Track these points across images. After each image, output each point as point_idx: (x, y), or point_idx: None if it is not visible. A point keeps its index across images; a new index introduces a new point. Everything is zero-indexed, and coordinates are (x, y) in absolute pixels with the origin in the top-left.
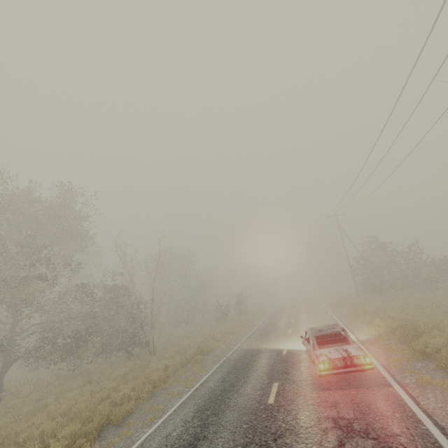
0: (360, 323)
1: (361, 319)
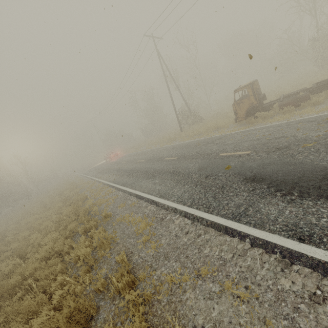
0: None
1: None
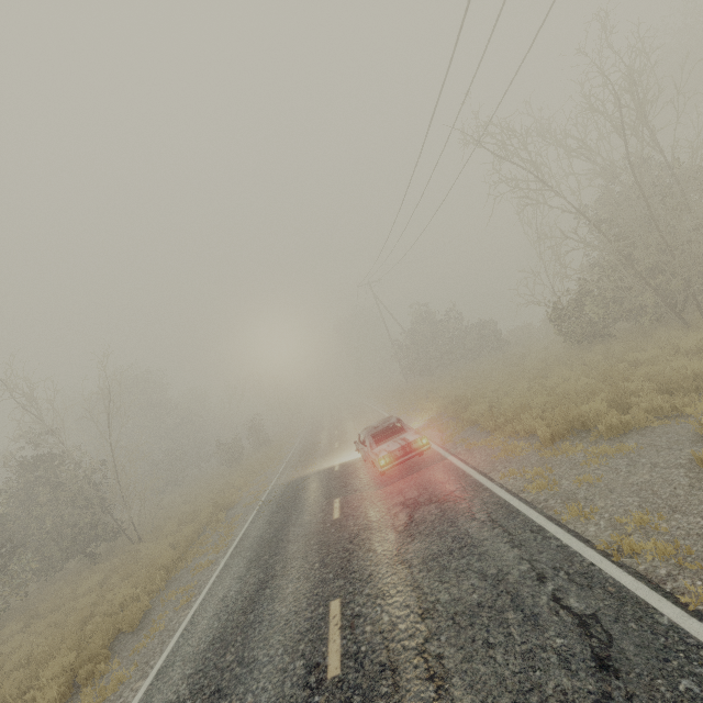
0: (412, 412)
1: (413, 408)
